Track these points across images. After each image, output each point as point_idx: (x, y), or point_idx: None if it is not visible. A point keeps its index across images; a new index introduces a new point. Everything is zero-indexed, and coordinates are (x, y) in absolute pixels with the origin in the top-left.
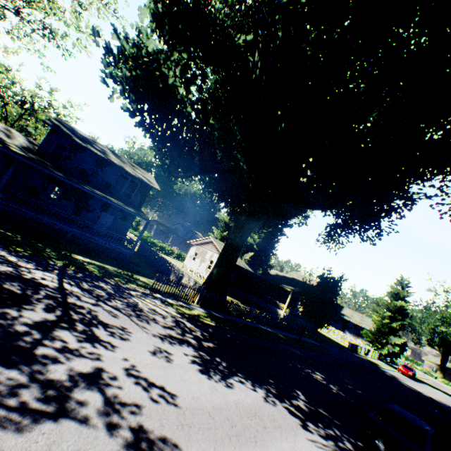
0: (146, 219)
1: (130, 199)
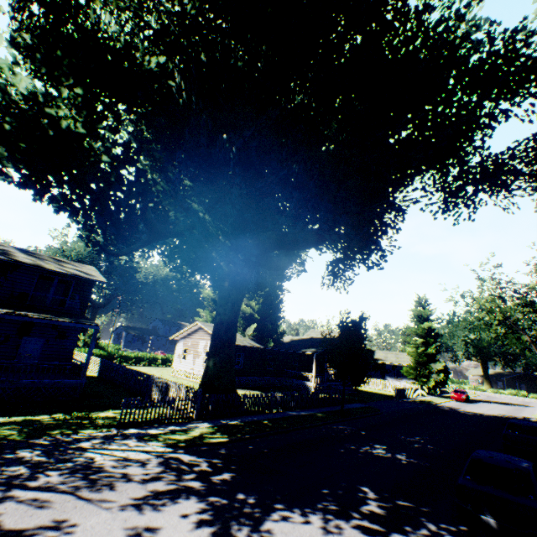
0: (92, 326)
1: (64, 307)
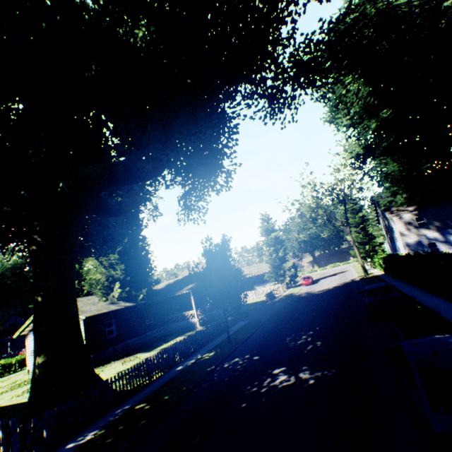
0: None
1: None
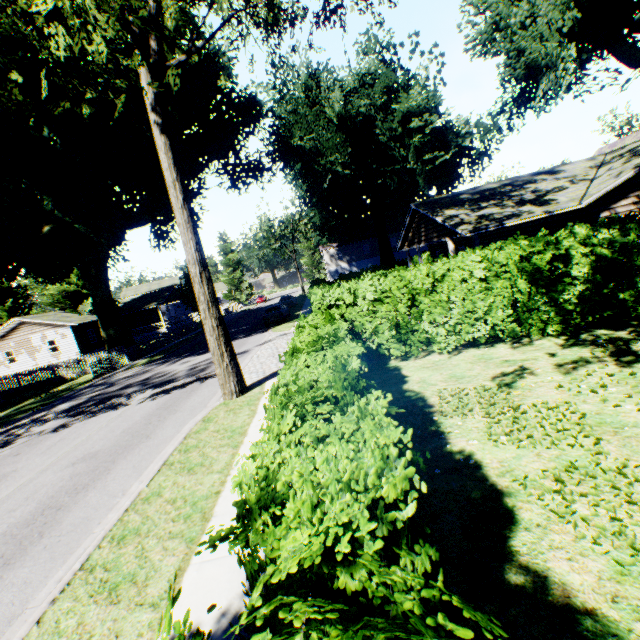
0: None
1: None
